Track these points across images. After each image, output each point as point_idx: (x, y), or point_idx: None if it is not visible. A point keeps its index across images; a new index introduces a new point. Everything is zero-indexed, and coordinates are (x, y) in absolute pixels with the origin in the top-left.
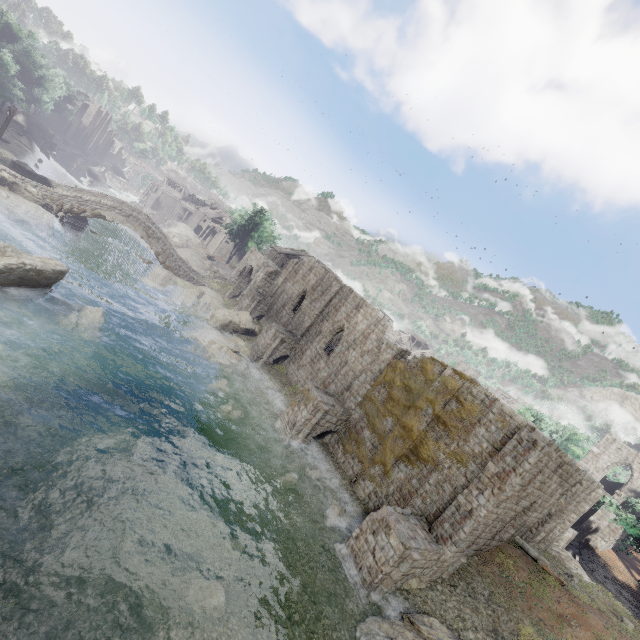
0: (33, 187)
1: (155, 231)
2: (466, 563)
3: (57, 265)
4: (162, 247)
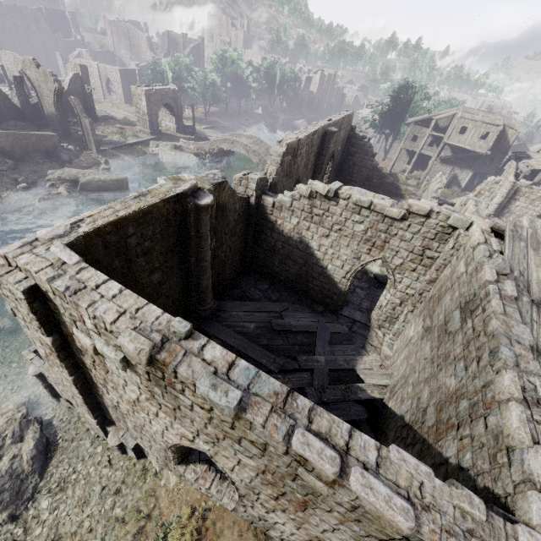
0: (193, 145)
1: (250, 147)
2: (158, 469)
3: (116, 177)
4: (258, 157)
